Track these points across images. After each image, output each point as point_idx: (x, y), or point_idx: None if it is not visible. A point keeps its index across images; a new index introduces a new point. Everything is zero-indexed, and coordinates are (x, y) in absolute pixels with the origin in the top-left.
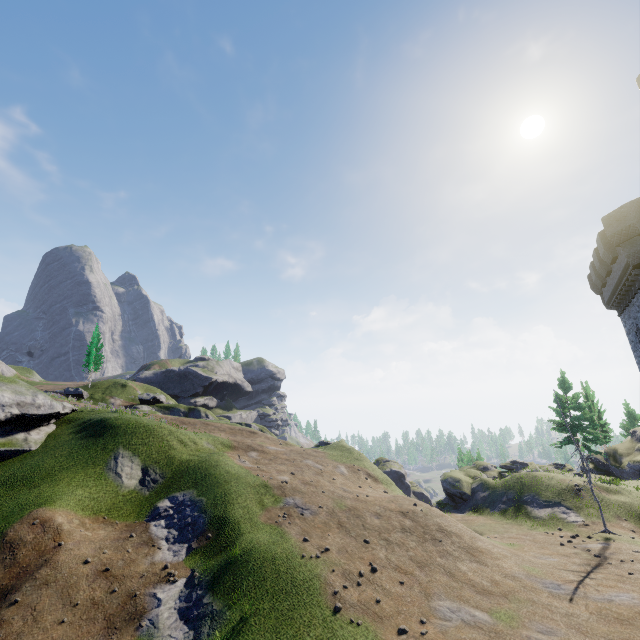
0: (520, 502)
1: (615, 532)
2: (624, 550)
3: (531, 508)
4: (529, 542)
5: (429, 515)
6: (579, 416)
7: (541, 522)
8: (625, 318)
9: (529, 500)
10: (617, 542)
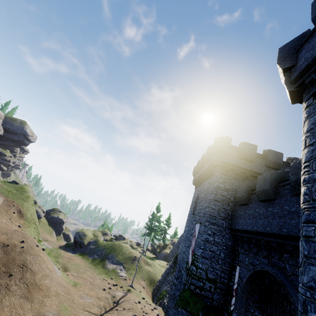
0: (105, 257)
1: (135, 287)
2: (131, 300)
3: (108, 262)
4: (89, 283)
5: (25, 252)
6: (158, 225)
7: (107, 271)
8: (196, 190)
9: (110, 257)
10: (132, 293)
